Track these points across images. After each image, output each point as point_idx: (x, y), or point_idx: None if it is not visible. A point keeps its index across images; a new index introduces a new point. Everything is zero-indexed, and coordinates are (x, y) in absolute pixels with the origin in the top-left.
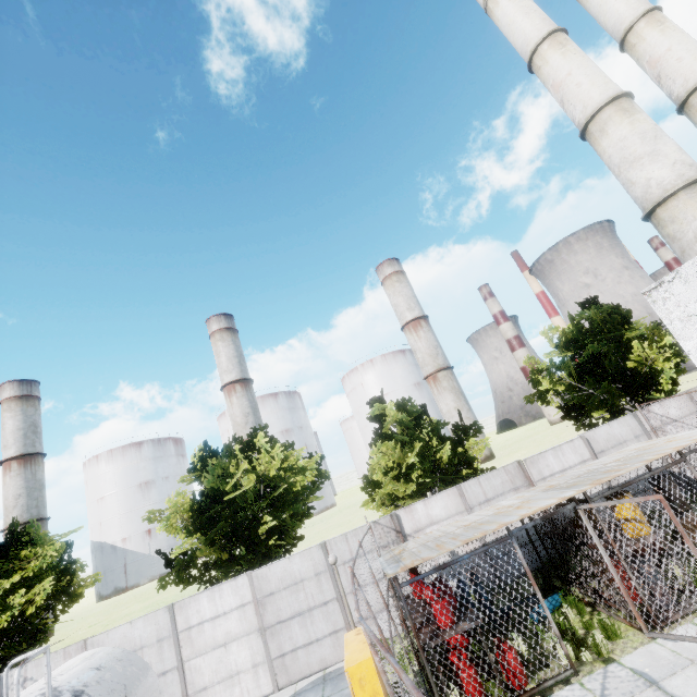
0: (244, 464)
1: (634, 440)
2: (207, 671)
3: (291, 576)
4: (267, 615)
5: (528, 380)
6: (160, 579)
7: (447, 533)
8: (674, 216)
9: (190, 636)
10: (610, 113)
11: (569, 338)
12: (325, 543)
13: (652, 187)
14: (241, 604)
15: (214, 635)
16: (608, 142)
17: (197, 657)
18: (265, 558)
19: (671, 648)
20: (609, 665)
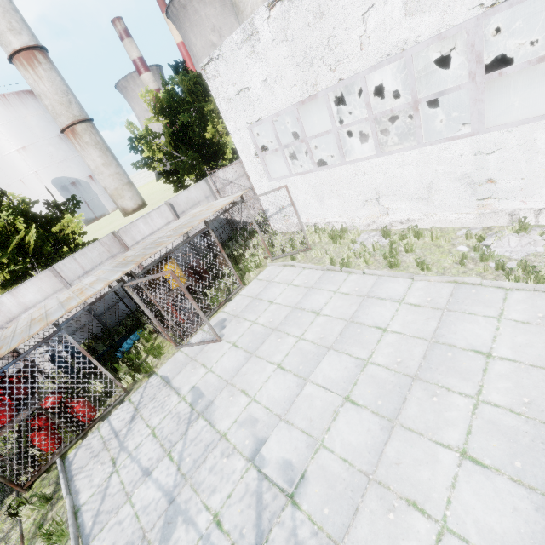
0: None
1: (205, 200)
2: None
3: None
4: None
5: (129, 148)
6: None
7: (12, 333)
8: None
9: None
10: None
11: (164, 104)
12: None
13: None
14: None
15: None
16: None
17: None
18: None
19: (186, 352)
20: (150, 378)
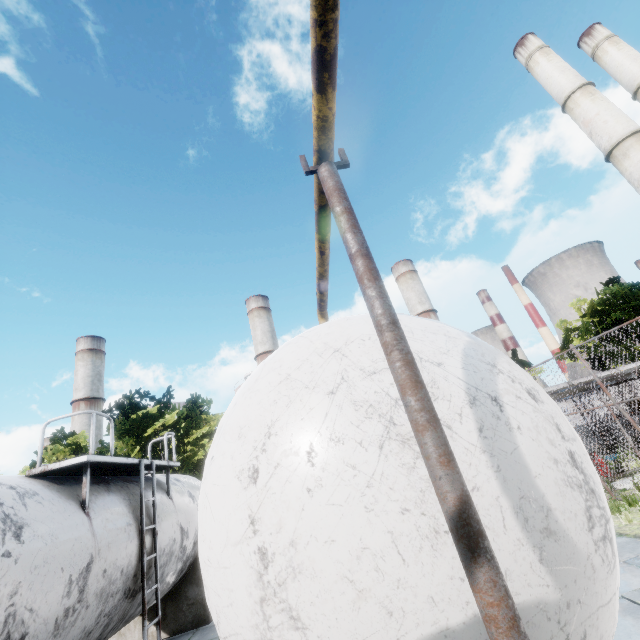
0: None
1: None
2: None
3: None
4: None
5: (563, 337)
6: None
7: None
8: None
9: None
10: (631, 143)
11: (594, 308)
12: None
13: None
14: None
15: None
16: (629, 163)
17: None
18: None
19: None
20: None
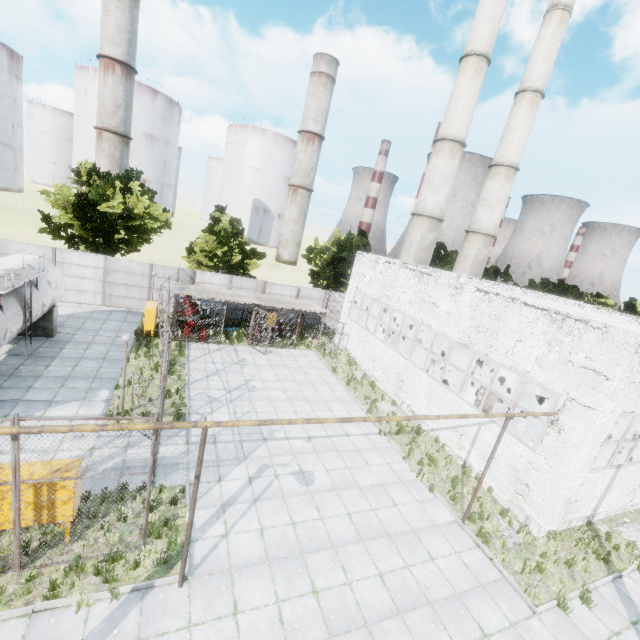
0: (119, 196)
1: (317, 300)
2: (69, 284)
3: (129, 269)
4: (109, 278)
5: (306, 249)
6: (42, 228)
7: (209, 291)
8: (415, 225)
9: (63, 266)
10: (447, 147)
11: (341, 242)
12: (153, 265)
13: (422, 204)
14: (96, 267)
15: (77, 272)
16: (434, 161)
17: (65, 276)
18: (113, 250)
19: (250, 349)
20: (231, 345)
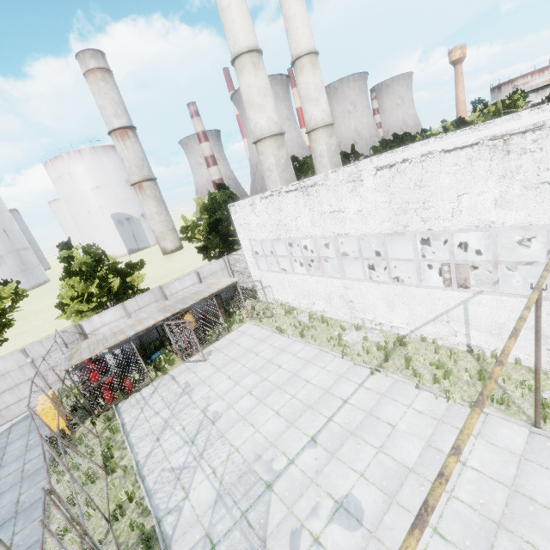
0: None
1: (221, 271)
2: None
3: None
4: None
5: (180, 232)
6: None
7: (104, 338)
8: (263, 151)
9: None
10: (247, 61)
11: (207, 206)
12: (24, 350)
13: (257, 128)
14: None
15: None
16: (243, 82)
17: None
18: None
19: (187, 365)
20: (165, 375)
